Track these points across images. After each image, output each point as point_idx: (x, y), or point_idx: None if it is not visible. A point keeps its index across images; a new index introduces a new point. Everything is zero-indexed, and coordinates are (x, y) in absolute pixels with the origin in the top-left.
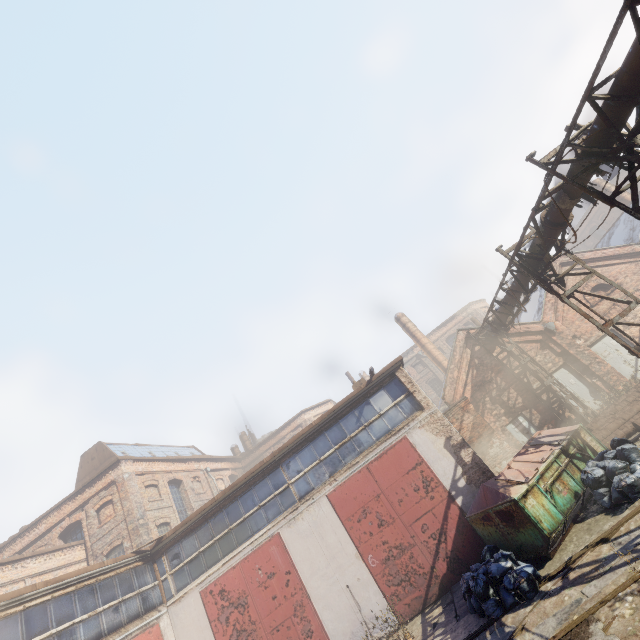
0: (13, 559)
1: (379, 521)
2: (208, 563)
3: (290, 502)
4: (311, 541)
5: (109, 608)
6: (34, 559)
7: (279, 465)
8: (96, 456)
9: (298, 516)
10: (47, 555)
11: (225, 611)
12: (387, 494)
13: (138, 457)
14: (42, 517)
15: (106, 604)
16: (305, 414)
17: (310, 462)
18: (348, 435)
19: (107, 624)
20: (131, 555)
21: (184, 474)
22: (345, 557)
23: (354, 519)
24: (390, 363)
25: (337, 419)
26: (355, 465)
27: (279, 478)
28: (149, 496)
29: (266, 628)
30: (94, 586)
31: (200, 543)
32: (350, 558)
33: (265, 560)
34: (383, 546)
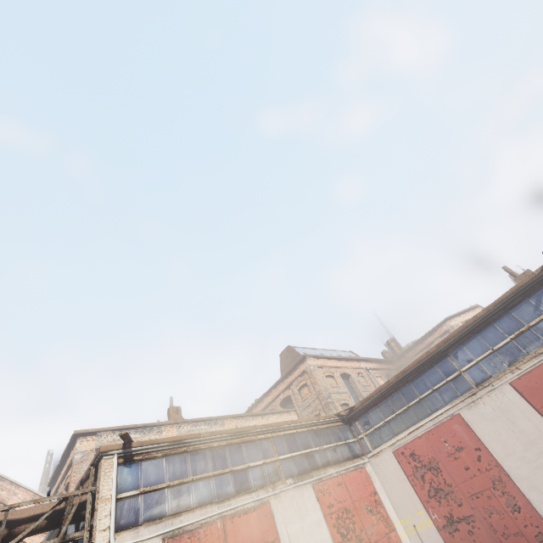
0: (261, 413)
1: None
2: (394, 431)
3: (465, 388)
4: (499, 424)
5: (329, 448)
6: (271, 415)
7: (446, 355)
8: (288, 355)
9: (478, 400)
10: (277, 414)
11: (419, 470)
12: None
13: (316, 355)
14: (268, 392)
15: (327, 445)
16: (451, 321)
17: (481, 352)
18: (525, 324)
19: (331, 457)
20: (334, 416)
21: (350, 370)
22: None
23: None
24: None
25: (506, 309)
26: (542, 354)
27: (448, 366)
28: (329, 383)
29: (463, 492)
30: (317, 431)
31: (384, 415)
32: None
33: (449, 435)
34: None
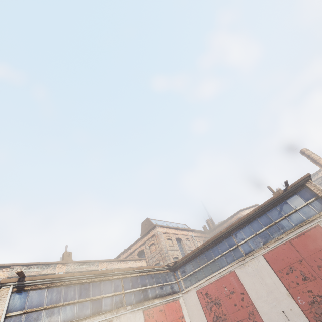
0: (124, 259)
1: (303, 276)
2: (198, 278)
3: (239, 255)
4: (255, 279)
5: (158, 286)
6: (130, 261)
7: (231, 234)
8: (147, 224)
9: (245, 263)
10: (134, 261)
11: (209, 304)
12: (307, 260)
13: (162, 225)
14: (131, 246)
15: (157, 284)
16: (242, 212)
17: (249, 235)
18: (273, 221)
19: (158, 293)
20: (165, 266)
21: (182, 236)
22: (279, 293)
23: (283, 272)
24: (300, 178)
25: (264, 211)
26: (280, 239)
27: (231, 241)
28: (168, 243)
29: (232, 320)
30: (152, 275)
31: (193, 267)
32: (283, 295)
33: (228, 283)
34: (308, 293)
